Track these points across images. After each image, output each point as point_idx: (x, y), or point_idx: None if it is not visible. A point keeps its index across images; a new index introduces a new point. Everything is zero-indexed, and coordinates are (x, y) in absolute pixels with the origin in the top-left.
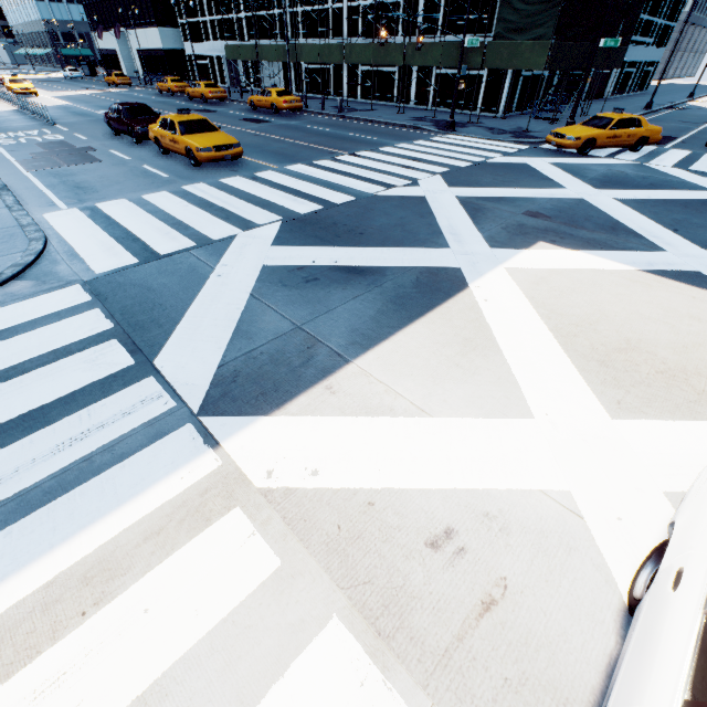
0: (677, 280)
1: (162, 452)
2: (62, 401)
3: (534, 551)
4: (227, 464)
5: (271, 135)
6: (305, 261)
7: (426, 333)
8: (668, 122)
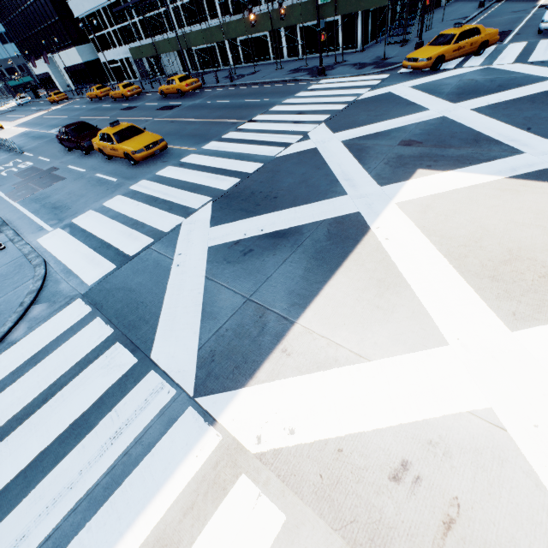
0: (539, 179)
1: (177, 436)
2: (95, 406)
3: (474, 469)
4: (225, 437)
5: (183, 118)
6: (238, 235)
7: (347, 281)
8: (501, 15)
